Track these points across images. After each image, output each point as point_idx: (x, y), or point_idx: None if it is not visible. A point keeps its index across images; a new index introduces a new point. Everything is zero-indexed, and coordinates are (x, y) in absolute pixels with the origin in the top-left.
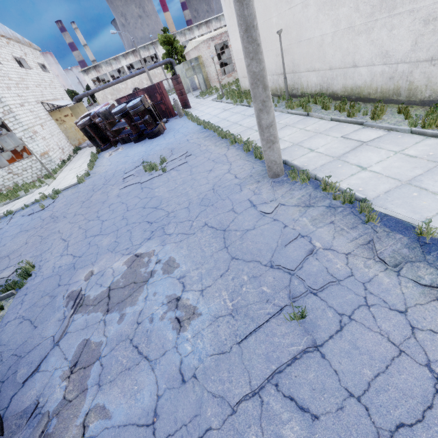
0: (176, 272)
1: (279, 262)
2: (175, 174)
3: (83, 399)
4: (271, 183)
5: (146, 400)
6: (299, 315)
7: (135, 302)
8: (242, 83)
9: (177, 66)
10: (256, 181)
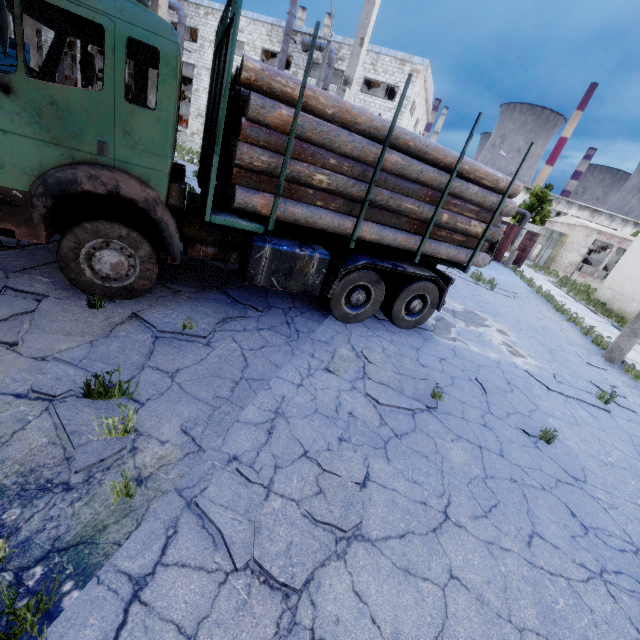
0: (509, 338)
1: (596, 384)
2: (502, 298)
3: (449, 332)
4: (603, 359)
5: (492, 356)
6: (606, 398)
7: (477, 327)
8: (601, 291)
9: (530, 224)
10: (588, 351)
